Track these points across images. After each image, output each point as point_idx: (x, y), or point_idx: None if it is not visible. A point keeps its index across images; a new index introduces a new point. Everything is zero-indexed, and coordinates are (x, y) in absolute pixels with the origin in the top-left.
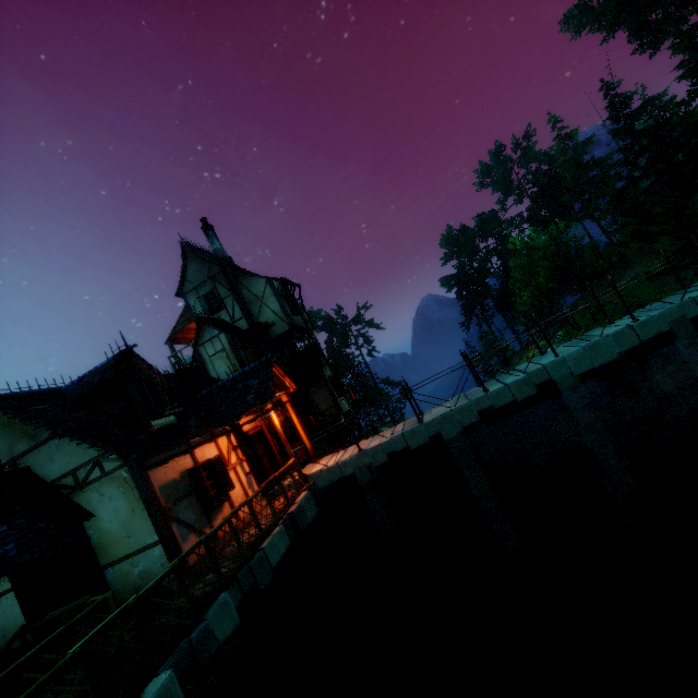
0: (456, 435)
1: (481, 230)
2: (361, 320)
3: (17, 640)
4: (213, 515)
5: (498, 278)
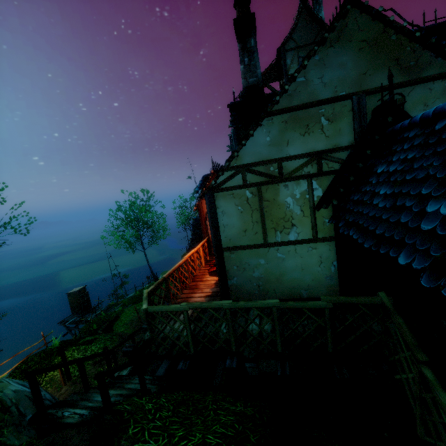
0: None
1: None
2: None
3: (275, 293)
4: None
5: None
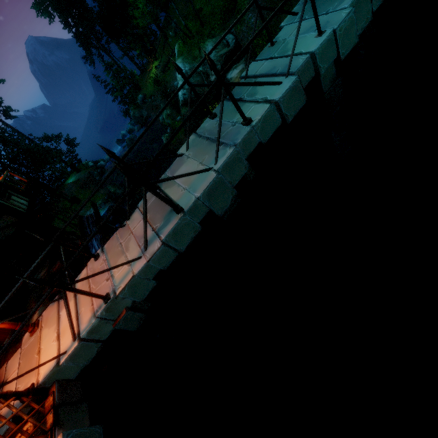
0: (231, 203)
1: None
2: None
3: None
4: None
5: None
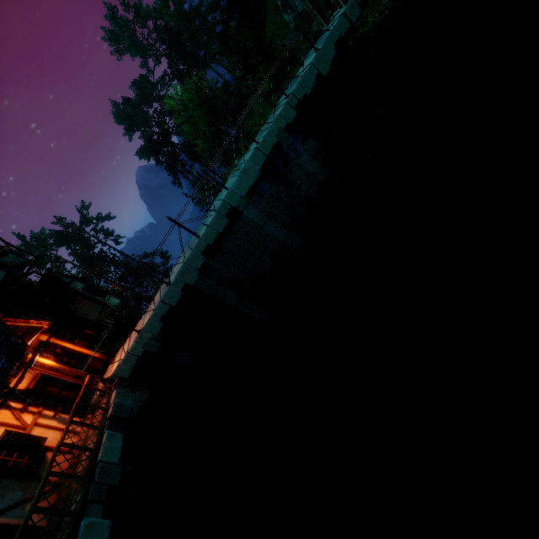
0: (197, 278)
1: (142, 98)
2: (89, 219)
3: None
4: (40, 474)
5: (179, 135)
